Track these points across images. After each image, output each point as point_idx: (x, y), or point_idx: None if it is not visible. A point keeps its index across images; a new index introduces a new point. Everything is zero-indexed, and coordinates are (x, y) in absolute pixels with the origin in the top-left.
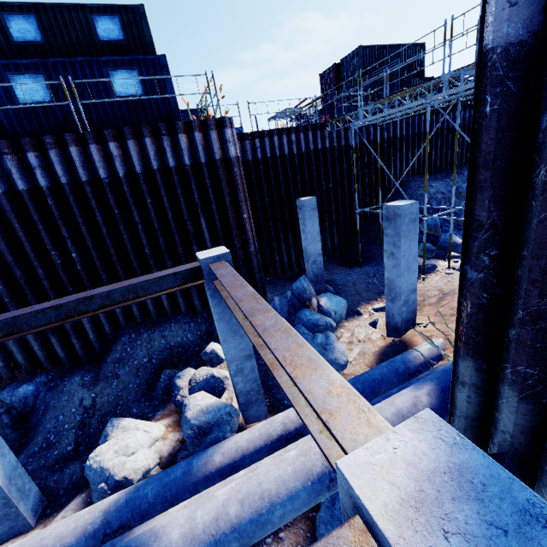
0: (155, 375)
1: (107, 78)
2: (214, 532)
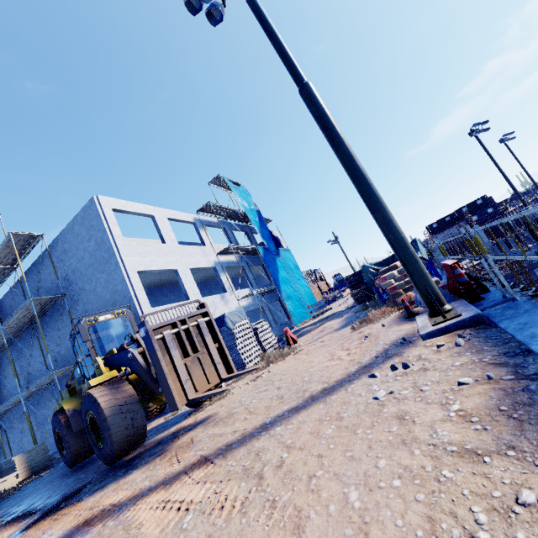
0: None
1: (486, 211)
2: None
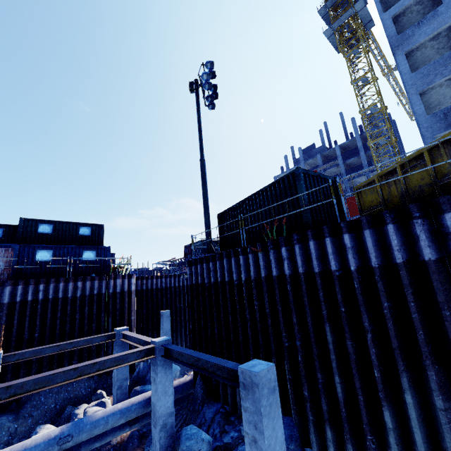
0: (57, 416)
1: (81, 253)
2: (113, 411)
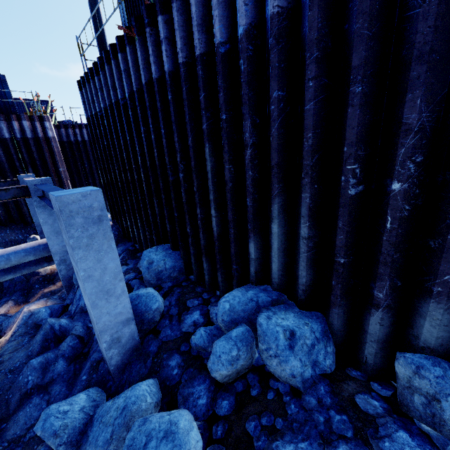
0: None
1: None
2: (15, 250)
